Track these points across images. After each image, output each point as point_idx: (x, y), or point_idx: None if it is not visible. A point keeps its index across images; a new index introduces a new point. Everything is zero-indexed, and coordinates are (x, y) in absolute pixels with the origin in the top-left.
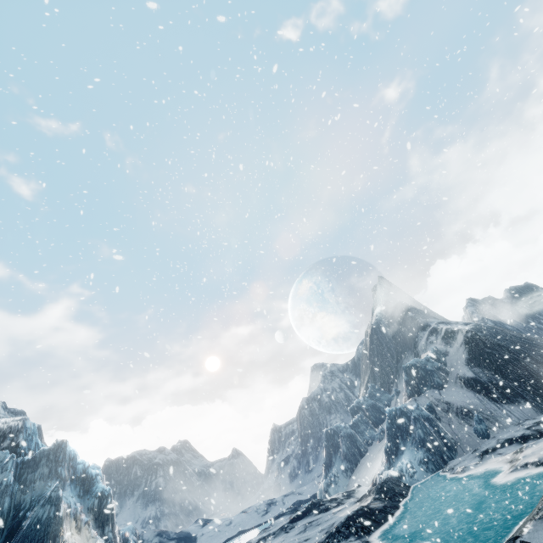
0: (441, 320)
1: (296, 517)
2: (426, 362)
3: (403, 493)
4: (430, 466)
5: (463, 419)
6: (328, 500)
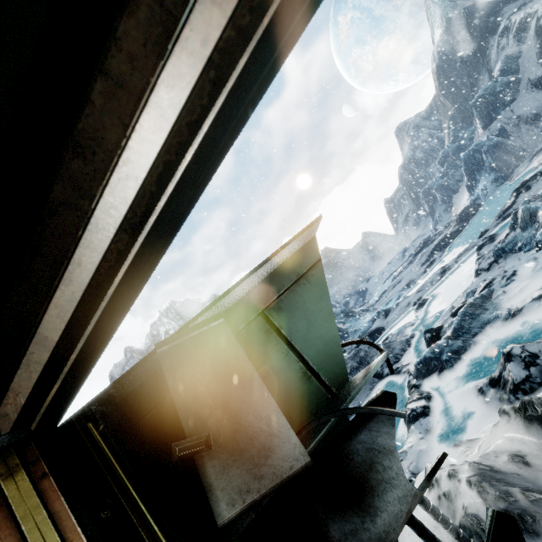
0: (516, 1)
1: (415, 254)
2: (494, 85)
3: (474, 212)
4: (500, 181)
5: (531, 125)
6: (433, 236)
